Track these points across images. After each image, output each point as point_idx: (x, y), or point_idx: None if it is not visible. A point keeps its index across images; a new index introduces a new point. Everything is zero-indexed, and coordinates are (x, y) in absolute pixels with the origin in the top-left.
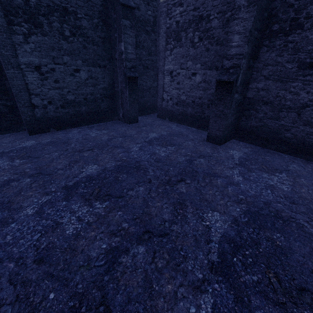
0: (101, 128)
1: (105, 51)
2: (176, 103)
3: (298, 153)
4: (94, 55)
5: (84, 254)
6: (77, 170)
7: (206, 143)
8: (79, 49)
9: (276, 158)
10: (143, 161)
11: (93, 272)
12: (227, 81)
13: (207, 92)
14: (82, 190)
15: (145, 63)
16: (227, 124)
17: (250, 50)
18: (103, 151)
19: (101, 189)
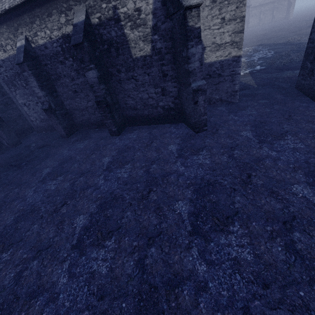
0: None
1: None
2: (41, 121)
3: (100, 127)
4: None
5: None
6: None
7: (61, 139)
8: None
9: (91, 133)
10: (21, 165)
11: (0, 200)
12: (46, 109)
13: None
14: None
15: (3, 102)
16: (64, 126)
17: (48, 91)
18: None
19: None
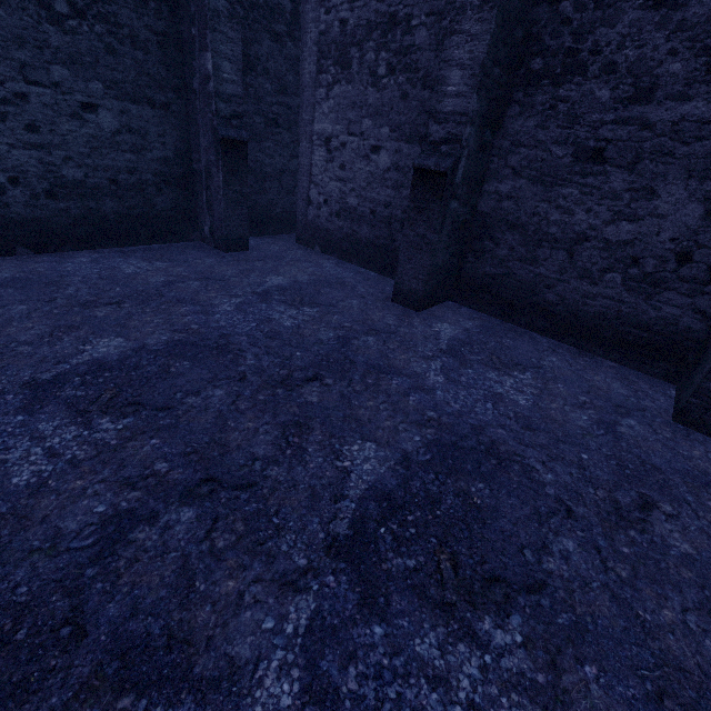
0: (154, 257)
1: (168, 68)
2: (337, 214)
3: (566, 335)
4: (136, 73)
5: (48, 526)
6: (70, 348)
7: (390, 304)
8: (96, 54)
9: (523, 342)
10: (237, 335)
11: (62, 561)
12: (434, 170)
13: (402, 193)
14: (74, 393)
15: (269, 111)
16: (434, 266)
17: (485, 108)
18: (146, 309)
19: (122, 390)
